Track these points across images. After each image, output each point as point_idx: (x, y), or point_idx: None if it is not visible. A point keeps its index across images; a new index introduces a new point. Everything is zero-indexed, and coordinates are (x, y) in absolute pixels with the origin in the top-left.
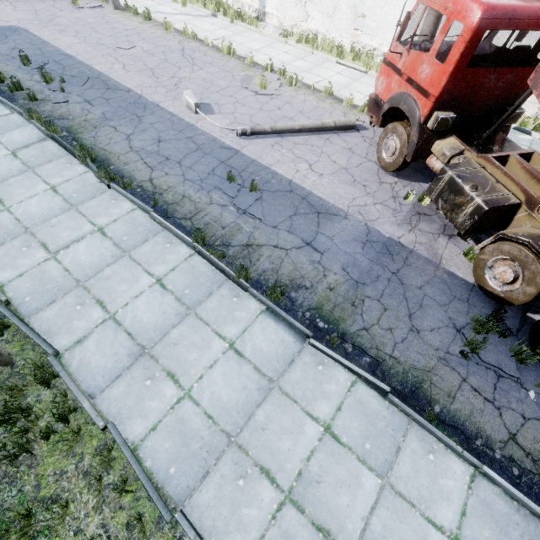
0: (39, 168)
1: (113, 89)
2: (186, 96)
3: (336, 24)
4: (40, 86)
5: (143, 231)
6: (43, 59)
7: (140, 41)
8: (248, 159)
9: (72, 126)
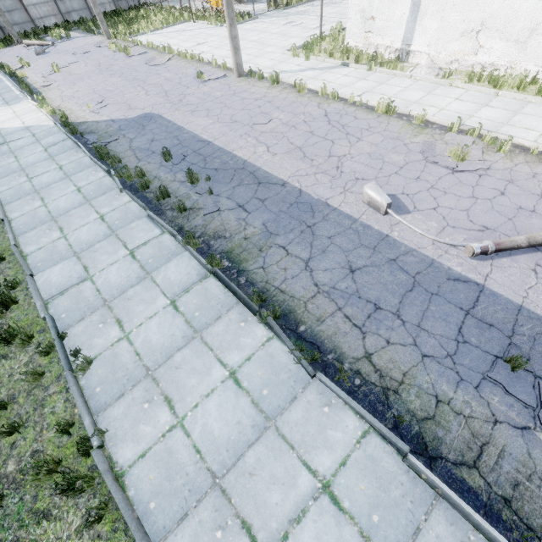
0: (207, 331)
1: (265, 183)
2: (372, 192)
3: (529, 52)
4: (186, 188)
5: (400, 499)
6: (182, 150)
7: (275, 111)
8: (509, 305)
9: (233, 250)
